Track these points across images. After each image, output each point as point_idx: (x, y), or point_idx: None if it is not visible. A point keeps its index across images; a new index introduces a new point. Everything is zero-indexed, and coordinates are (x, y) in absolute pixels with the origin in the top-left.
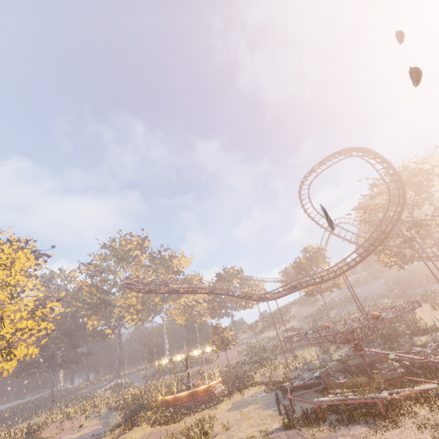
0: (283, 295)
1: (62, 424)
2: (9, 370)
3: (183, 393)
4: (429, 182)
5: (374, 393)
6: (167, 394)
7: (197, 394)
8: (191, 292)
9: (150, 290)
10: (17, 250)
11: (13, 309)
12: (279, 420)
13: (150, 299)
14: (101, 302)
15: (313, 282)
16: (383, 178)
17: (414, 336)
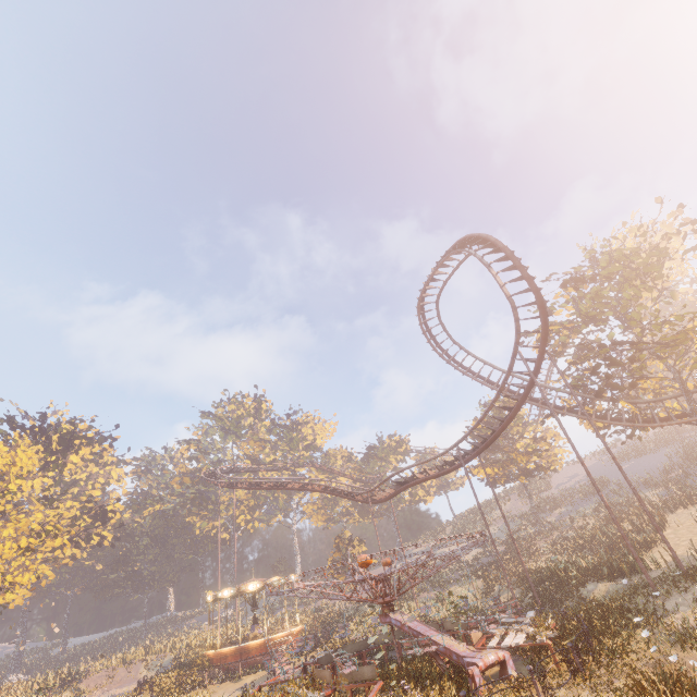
0: (390, 496)
1: (115, 673)
2: (17, 601)
3: (227, 648)
4: (653, 271)
5: None
6: (227, 644)
7: (248, 652)
8: (278, 487)
9: (230, 484)
10: (15, 448)
11: (7, 524)
12: None
13: (234, 496)
14: (195, 498)
15: (427, 476)
16: (504, 288)
17: (589, 581)
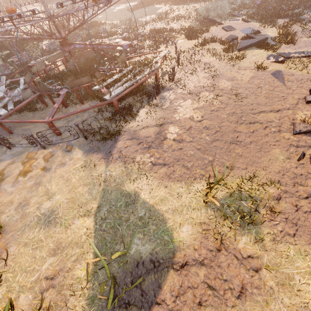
0: None
1: None
2: None
3: None
4: None
5: (148, 68)
6: None
7: None
8: None
9: None
10: None
11: None
12: (59, 150)
13: None
14: None
15: None
16: None
17: (38, 42)
